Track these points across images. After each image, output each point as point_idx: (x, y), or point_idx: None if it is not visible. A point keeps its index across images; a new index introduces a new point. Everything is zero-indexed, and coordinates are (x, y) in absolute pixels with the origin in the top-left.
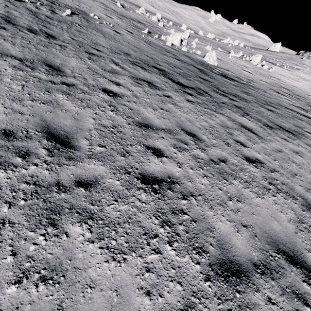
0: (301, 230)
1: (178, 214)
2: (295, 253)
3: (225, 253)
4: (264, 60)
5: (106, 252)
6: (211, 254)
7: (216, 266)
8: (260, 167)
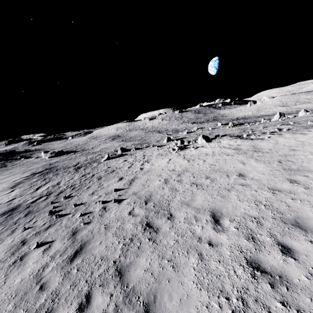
0: None
1: None
2: None
3: None
4: (234, 135)
5: None
6: None
7: None
8: None
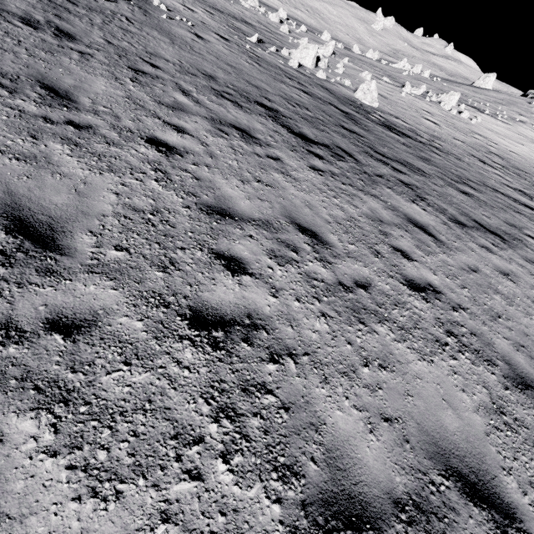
0: (497, 427)
1: (254, 393)
2: (480, 478)
3: (338, 479)
4: (464, 103)
5: (80, 477)
6: (310, 480)
7: (316, 506)
8: (433, 301)
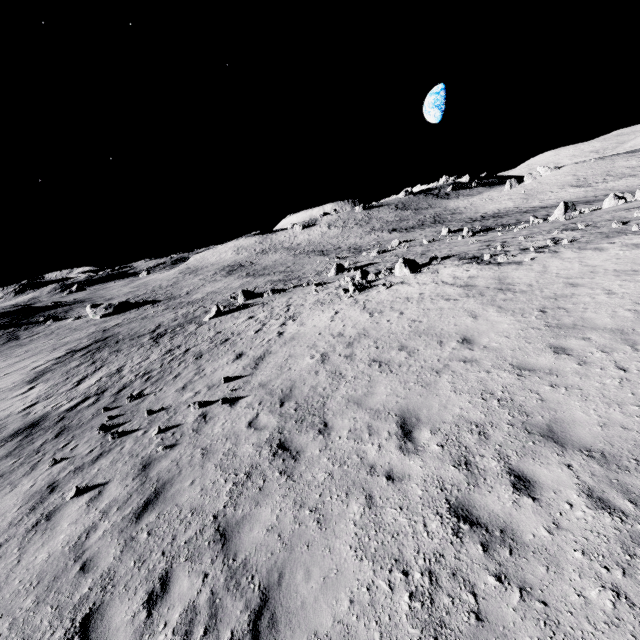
0: None
1: None
2: None
3: None
4: (468, 256)
5: None
6: None
7: None
8: None
